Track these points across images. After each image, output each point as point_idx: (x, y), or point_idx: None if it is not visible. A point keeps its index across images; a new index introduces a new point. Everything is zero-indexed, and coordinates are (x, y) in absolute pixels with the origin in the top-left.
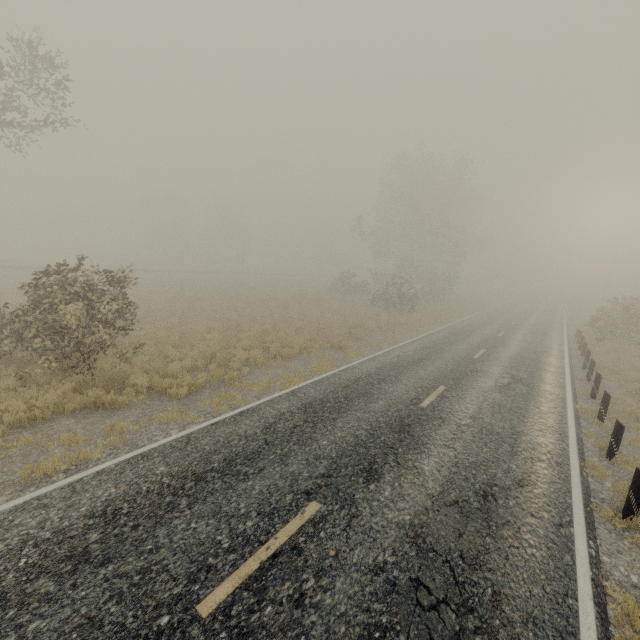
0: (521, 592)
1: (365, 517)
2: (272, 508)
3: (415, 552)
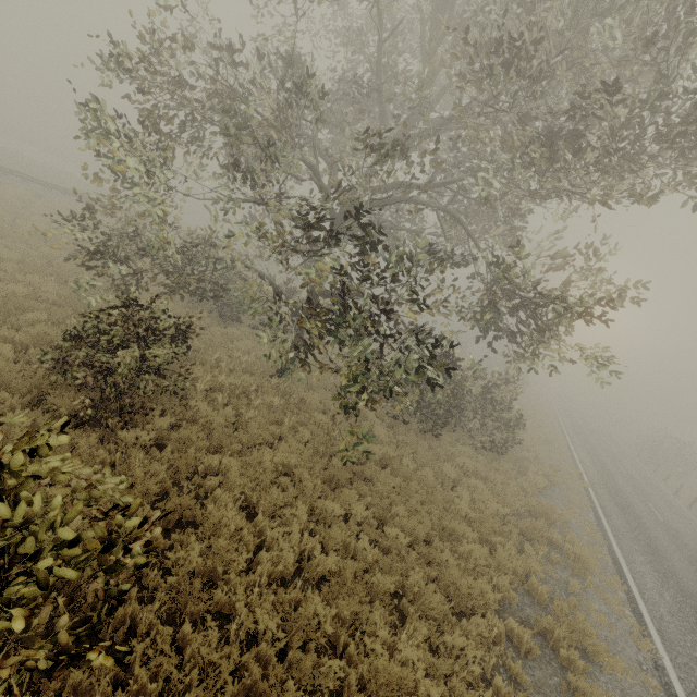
0: None
1: None
2: None
3: None
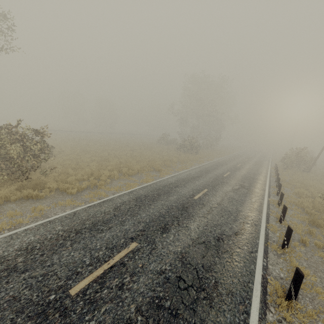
0: (228, 281)
1: (159, 249)
2: (113, 245)
3: (181, 264)
